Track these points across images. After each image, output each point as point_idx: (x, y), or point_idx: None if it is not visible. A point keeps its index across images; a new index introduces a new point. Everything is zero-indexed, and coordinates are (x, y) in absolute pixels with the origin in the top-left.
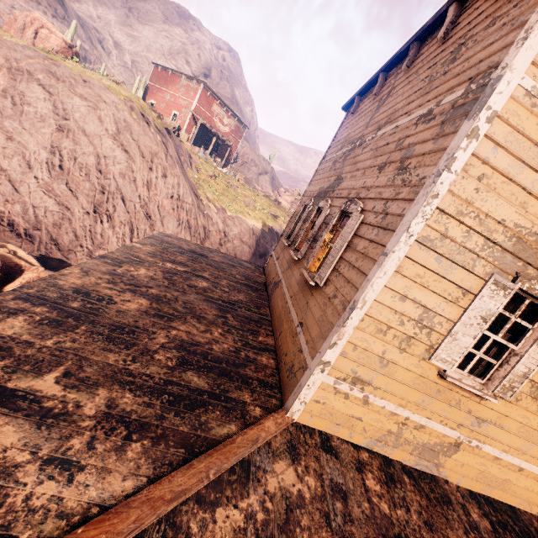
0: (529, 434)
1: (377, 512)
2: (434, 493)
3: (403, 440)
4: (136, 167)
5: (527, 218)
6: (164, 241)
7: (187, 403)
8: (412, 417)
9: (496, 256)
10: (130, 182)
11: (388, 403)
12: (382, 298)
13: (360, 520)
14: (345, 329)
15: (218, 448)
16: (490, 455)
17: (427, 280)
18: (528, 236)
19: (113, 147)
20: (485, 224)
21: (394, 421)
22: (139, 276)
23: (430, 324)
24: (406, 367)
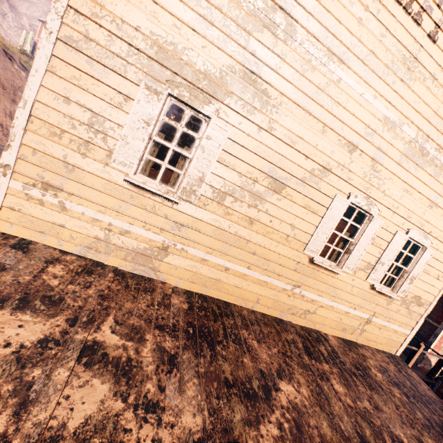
0: (224, 236)
1: (38, 283)
2: (139, 285)
3: (115, 247)
4: None
5: (160, 27)
6: None
7: None
8: (114, 223)
9: (144, 64)
10: None
11: (86, 209)
12: (45, 100)
13: (3, 283)
14: (15, 130)
15: None
16: (197, 257)
17: (85, 83)
18: (166, 46)
19: None
20: (124, 29)
21: (100, 228)
22: None
23: (103, 129)
24: (92, 172)
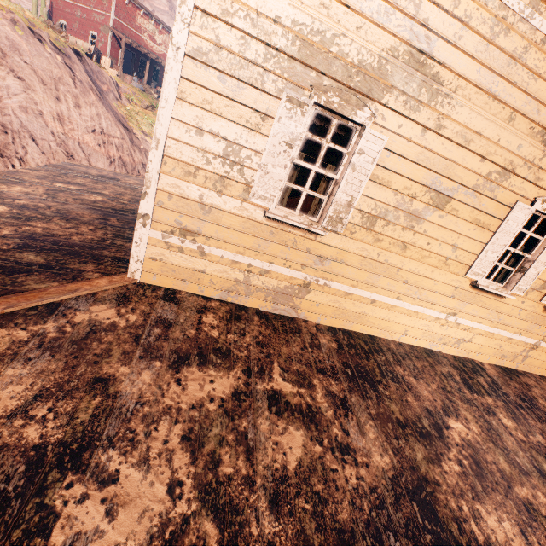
0: (372, 266)
1: (202, 335)
2: (284, 327)
3: (255, 288)
4: (39, 98)
5: (304, 11)
6: (66, 168)
7: (8, 271)
8: (254, 263)
9: (284, 67)
10: (36, 117)
11: (225, 251)
12: (177, 134)
13: (177, 339)
14: (150, 175)
15: (20, 294)
16: (341, 291)
17: (218, 106)
18: (312, 37)
19: (2, 75)
20: (260, 25)
21: (239, 270)
22: (10, 192)
23: (239, 160)
24: (230, 211)
